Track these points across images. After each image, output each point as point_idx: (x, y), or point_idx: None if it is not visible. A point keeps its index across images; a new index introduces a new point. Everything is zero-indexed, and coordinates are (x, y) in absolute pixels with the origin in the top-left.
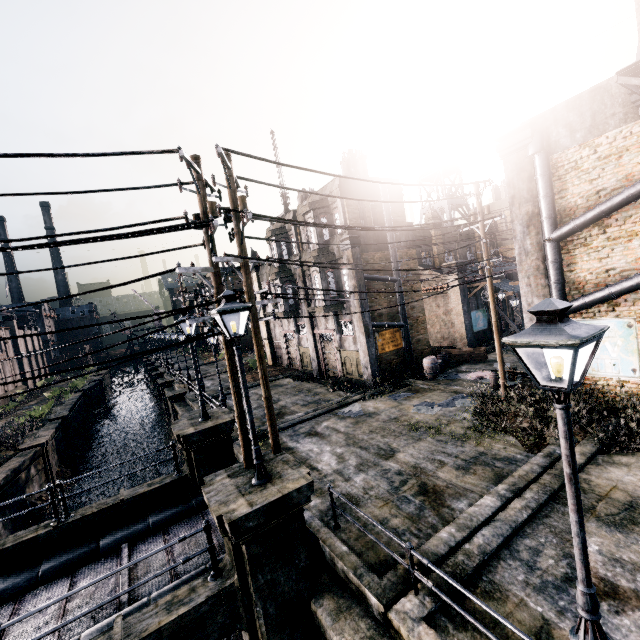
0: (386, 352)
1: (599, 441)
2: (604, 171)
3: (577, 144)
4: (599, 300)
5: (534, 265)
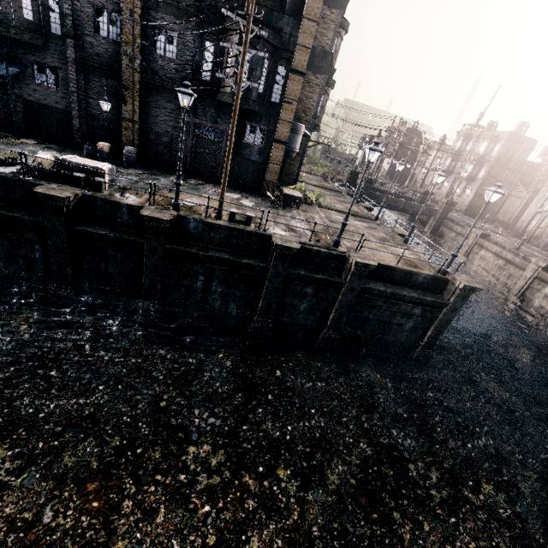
0: (476, 205)
1: (512, 234)
2: None
3: None
4: (546, 211)
5: (541, 196)
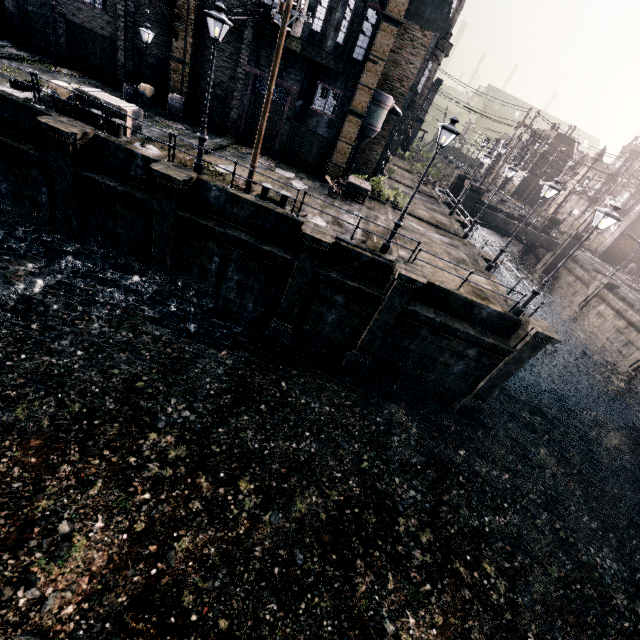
0: (619, 249)
1: None
2: None
3: None
4: None
5: None
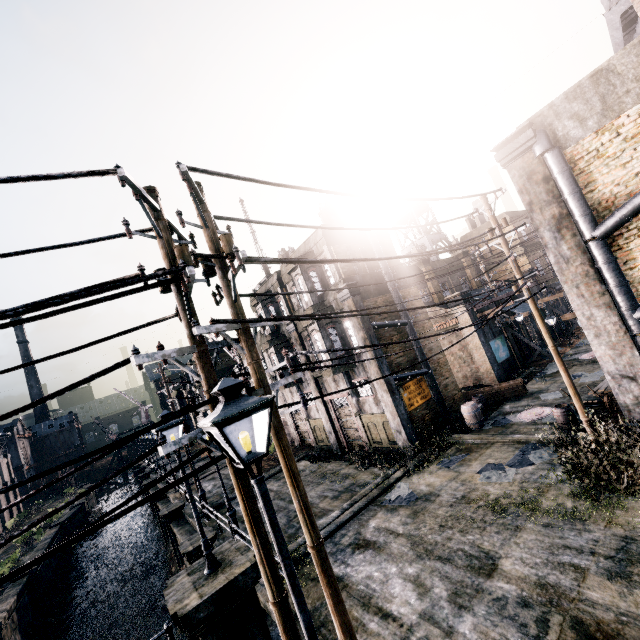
0: (415, 407)
1: None
2: (637, 151)
3: (592, 132)
4: None
5: (580, 271)
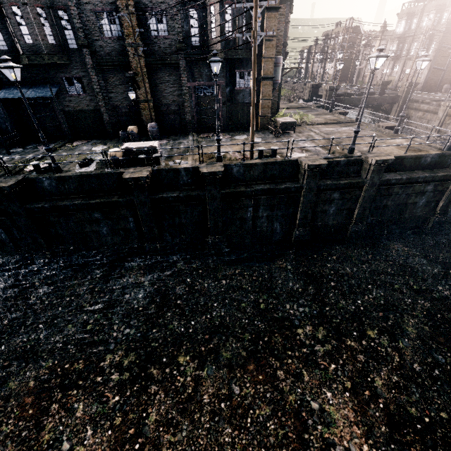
0: (431, 80)
1: None
2: None
3: None
4: None
5: None
